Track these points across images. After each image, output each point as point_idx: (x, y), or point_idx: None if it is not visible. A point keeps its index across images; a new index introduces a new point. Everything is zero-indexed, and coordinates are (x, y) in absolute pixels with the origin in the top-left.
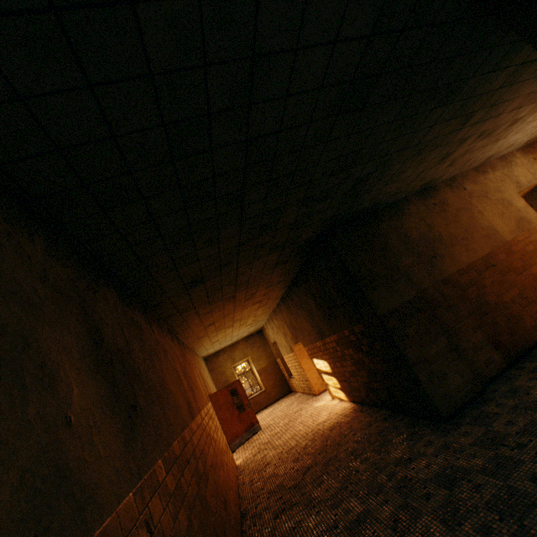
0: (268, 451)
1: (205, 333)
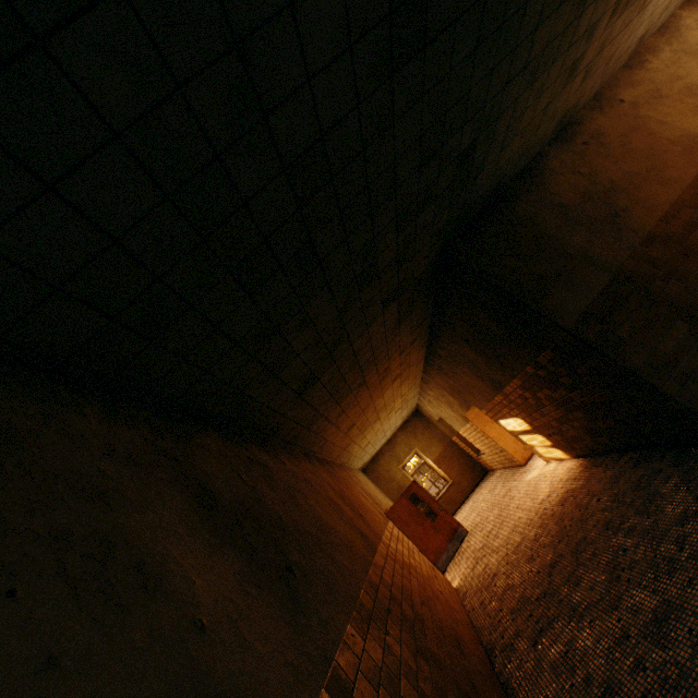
0: (488, 559)
1: (349, 440)
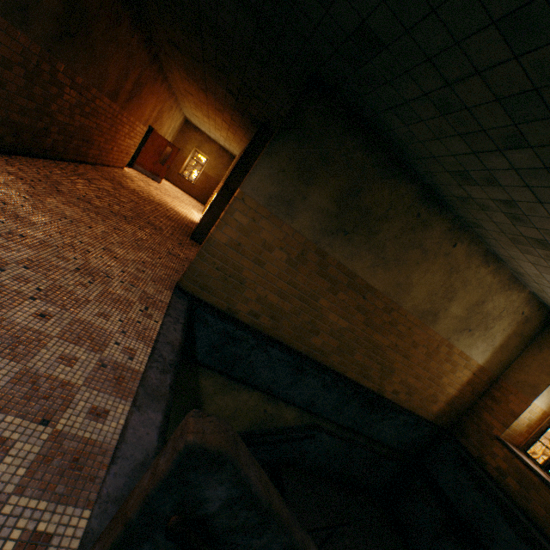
0: (142, 183)
1: (187, 96)
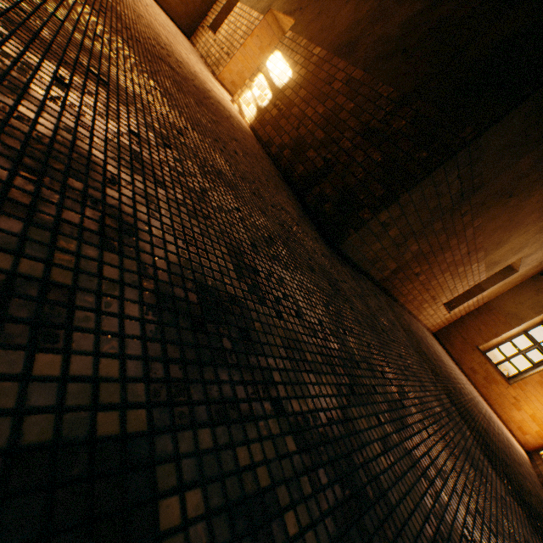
0: None
1: None
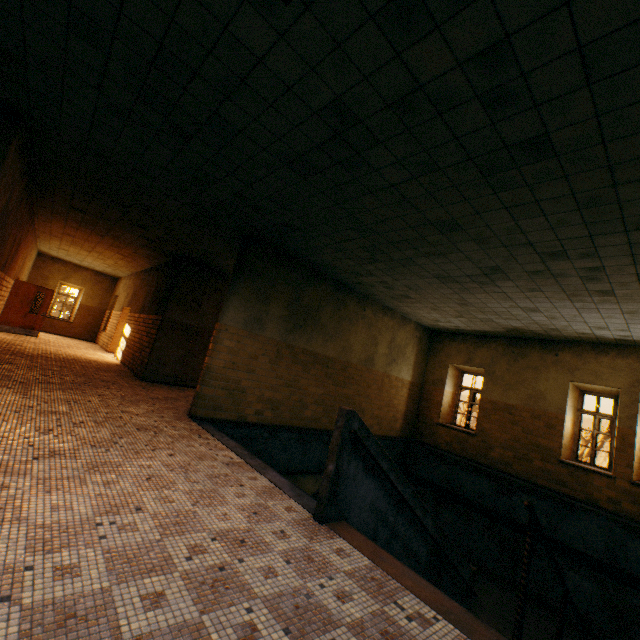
0: (29, 344)
1: (61, 237)
